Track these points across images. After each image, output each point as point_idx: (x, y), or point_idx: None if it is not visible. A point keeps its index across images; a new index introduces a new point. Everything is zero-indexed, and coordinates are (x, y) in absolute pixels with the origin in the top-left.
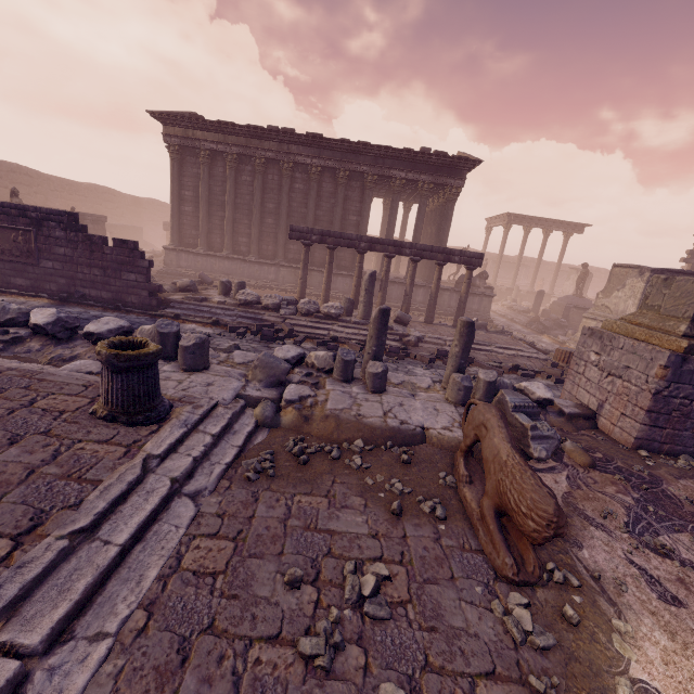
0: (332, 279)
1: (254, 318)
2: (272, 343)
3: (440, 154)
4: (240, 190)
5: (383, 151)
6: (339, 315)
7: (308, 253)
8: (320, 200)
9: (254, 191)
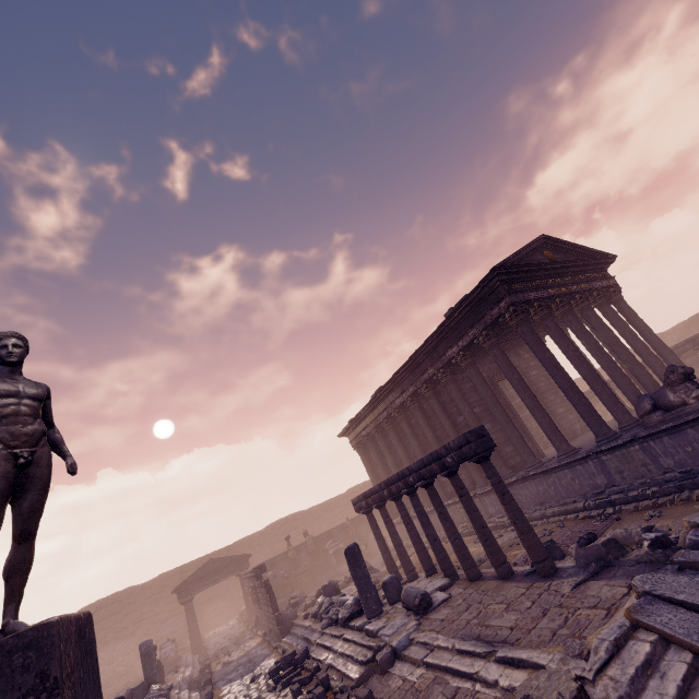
0: (486, 500)
1: (307, 638)
2: (273, 686)
3: (456, 306)
4: (393, 450)
5: (427, 347)
6: (349, 617)
7: (371, 520)
8: (431, 421)
9: (395, 447)
